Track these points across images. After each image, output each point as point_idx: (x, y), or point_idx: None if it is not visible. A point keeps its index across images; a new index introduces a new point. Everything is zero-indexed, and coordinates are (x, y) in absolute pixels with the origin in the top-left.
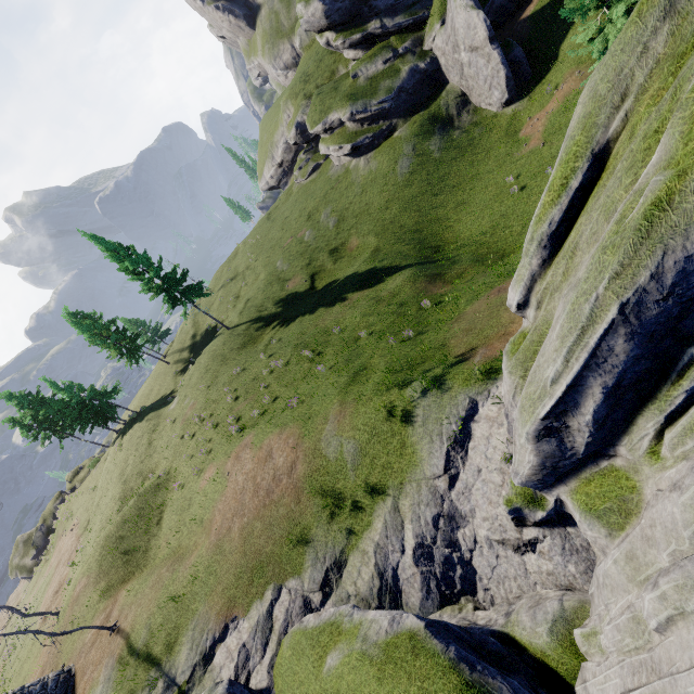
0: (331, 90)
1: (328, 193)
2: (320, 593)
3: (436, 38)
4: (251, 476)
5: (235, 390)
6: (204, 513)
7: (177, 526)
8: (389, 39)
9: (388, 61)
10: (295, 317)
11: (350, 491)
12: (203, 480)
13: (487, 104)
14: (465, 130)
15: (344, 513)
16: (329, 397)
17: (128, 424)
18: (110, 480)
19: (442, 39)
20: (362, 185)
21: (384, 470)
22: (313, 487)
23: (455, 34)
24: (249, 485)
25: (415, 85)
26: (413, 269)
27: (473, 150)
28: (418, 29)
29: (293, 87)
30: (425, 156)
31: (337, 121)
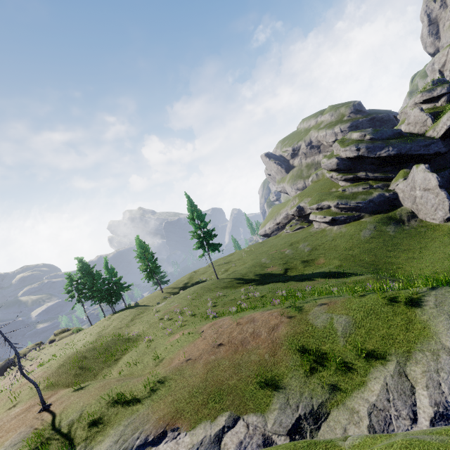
0: (326, 194)
1: (307, 237)
2: (287, 438)
3: (399, 184)
4: (227, 332)
5: (215, 302)
6: (167, 354)
7: (134, 362)
8: (368, 181)
9: (366, 188)
10: (269, 282)
11: (338, 353)
12: (173, 337)
13: (431, 219)
14: (413, 227)
15: (329, 368)
16: (313, 299)
17: (121, 309)
18: (89, 334)
19: (403, 185)
20: (333, 237)
21: (383, 339)
22: (294, 344)
23: (414, 182)
24: (224, 336)
25: (380, 202)
26: (375, 275)
27: (420, 236)
28: (386, 181)
29: (302, 192)
30: (383, 232)
31: (326, 206)
